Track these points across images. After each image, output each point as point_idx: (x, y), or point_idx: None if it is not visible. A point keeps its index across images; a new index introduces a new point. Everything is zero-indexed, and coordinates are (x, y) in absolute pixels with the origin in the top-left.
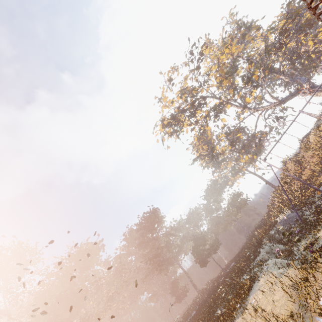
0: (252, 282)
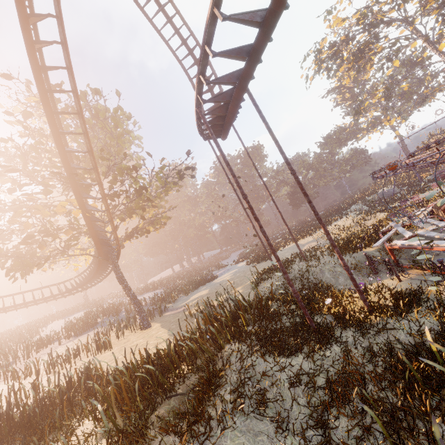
0: (338, 218)
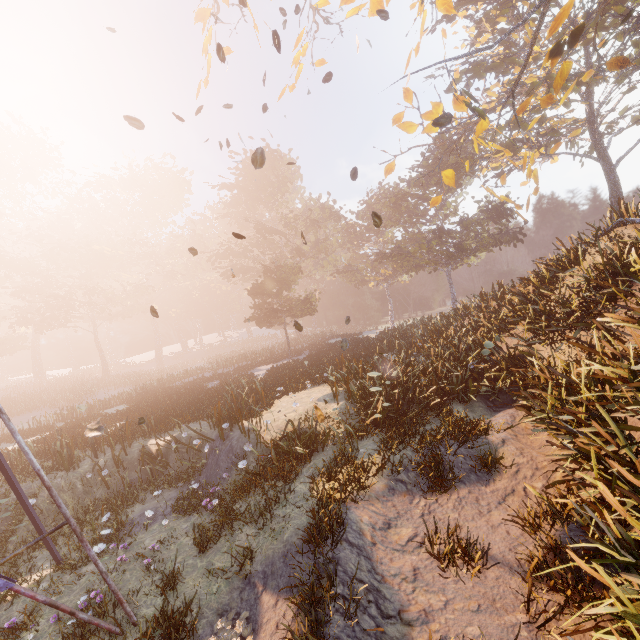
0: None
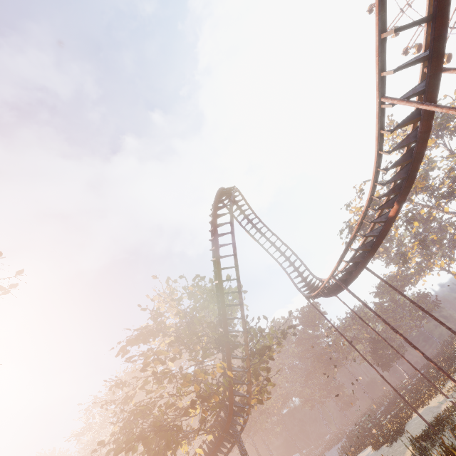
0: None
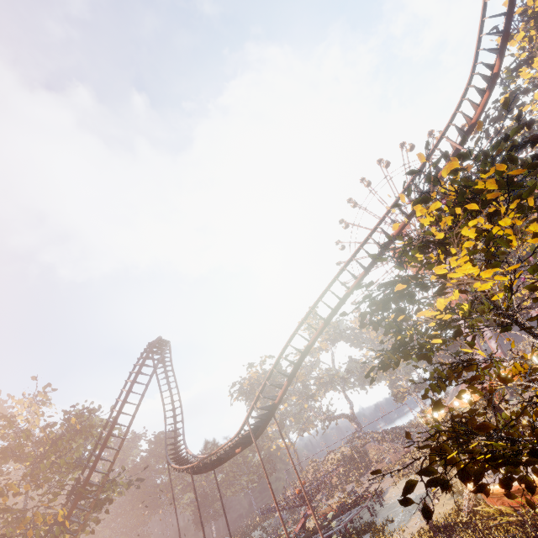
0: None
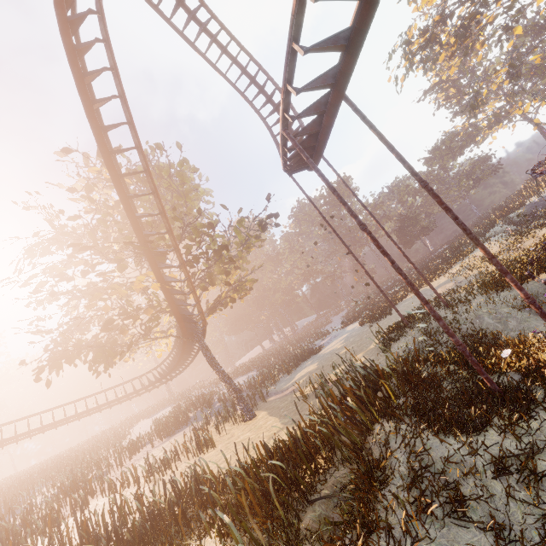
0: (475, 248)
